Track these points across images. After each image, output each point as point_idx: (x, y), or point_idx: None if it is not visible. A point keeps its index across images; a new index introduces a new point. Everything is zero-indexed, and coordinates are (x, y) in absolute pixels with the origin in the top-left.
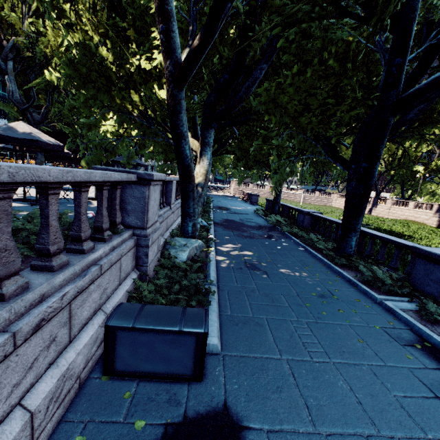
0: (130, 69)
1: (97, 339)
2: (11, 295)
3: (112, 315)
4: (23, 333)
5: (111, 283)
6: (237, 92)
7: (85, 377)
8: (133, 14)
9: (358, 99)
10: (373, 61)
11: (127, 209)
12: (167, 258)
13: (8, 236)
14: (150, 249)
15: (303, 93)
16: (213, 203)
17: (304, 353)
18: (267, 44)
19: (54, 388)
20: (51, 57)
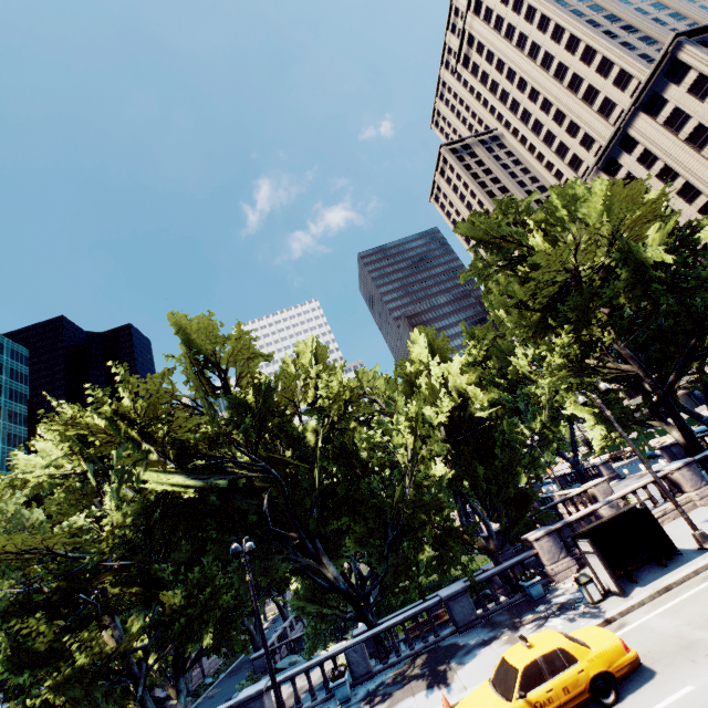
0: None
1: None
2: None
3: None
4: None
5: None
6: None
7: None
8: None
9: None
10: None
11: None
12: None
13: None
14: None
15: None
16: None
17: None
18: None
19: None
20: None
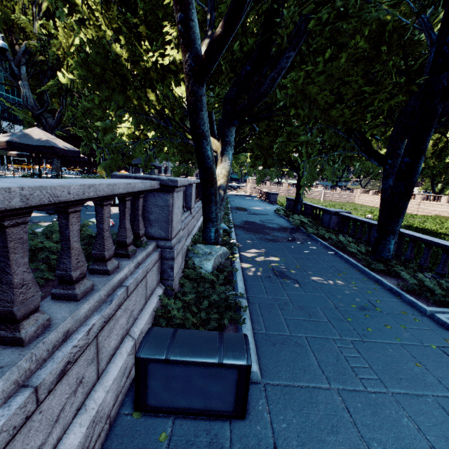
0: (145, 65)
1: (126, 370)
2: (31, 338)
3: (142, 345)
4: (46, 385)
5: (137, 304)
6: (260, 85)
7: (115, 413)
8: (144, 7)
9: (401, 85)
10: (412, 42)
11: (150, 219)
12: (191, 268)
13: (25, 267)
14: (175, 262)
15: (336, 81)
16: (230, 203)
17: (356, 381)
18: (294, 29)
19: (83, 438)
20: (63, 59)
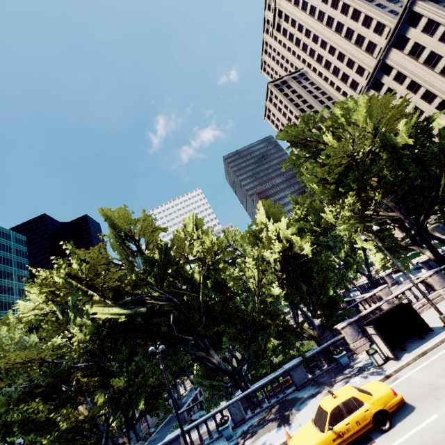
0: None
1: None
2: None
3: None
4: None
5: None
6: None
7: None
8: None
9: None
10: None
11: None
12: None
13: None
14: None
15: None
16: (184, 400)
17: None
18: None
19: None
20: None
